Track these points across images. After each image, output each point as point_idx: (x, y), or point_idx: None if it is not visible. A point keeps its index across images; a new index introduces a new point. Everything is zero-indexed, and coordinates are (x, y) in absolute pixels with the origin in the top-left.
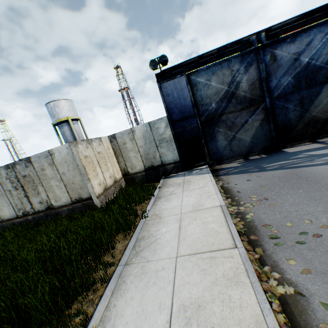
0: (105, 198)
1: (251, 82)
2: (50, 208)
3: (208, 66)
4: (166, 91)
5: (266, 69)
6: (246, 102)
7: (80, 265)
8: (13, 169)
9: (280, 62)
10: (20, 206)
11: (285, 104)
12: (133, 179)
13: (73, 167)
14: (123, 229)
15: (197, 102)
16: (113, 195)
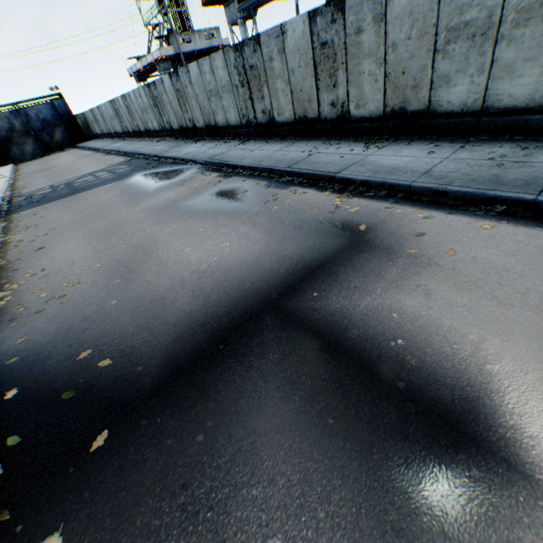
0: None
1: (22, 124)
2: None
3: None
4: None
5: (27, 119)
6: (23, 133)
7: None
8: None
9: (32, 117)
10: None
11: (43, 135)
12: None
13: None
14: None
15: None
16: None
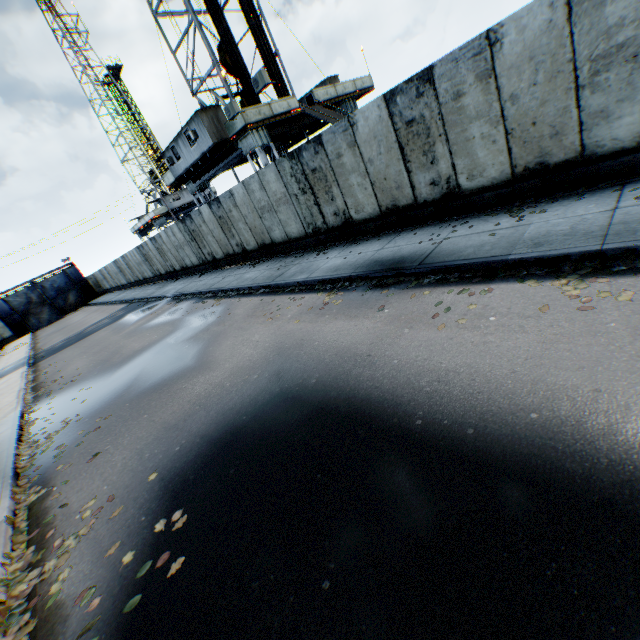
0: None
1: (38, 296)
2: None
3: (14, 294)
4: None
5: (43, 291)
6: (40, 303)
7: None
8: None
9: (48, 288)
10: None
11: (58, 301)
12: None
13: None
14: None
15: (14, 308)
16: None
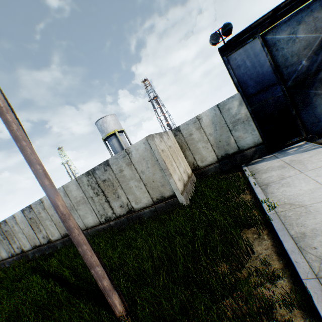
0: (187, 194)
1: None
2: (131, 211)
3: (289, 17)
4: (235, 63)
5: None
6: None
7: (226, 277)
8: (93, 175)
9: None
10: (101, 212)
11: None
12: (205, 173)
13: (152, 164)
14: (254, 225)
15: (278, 65)
16: (192, 191)
